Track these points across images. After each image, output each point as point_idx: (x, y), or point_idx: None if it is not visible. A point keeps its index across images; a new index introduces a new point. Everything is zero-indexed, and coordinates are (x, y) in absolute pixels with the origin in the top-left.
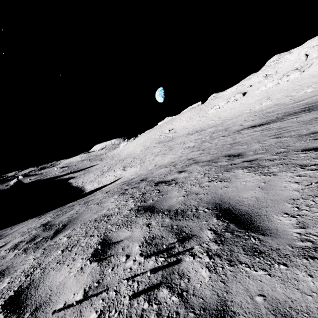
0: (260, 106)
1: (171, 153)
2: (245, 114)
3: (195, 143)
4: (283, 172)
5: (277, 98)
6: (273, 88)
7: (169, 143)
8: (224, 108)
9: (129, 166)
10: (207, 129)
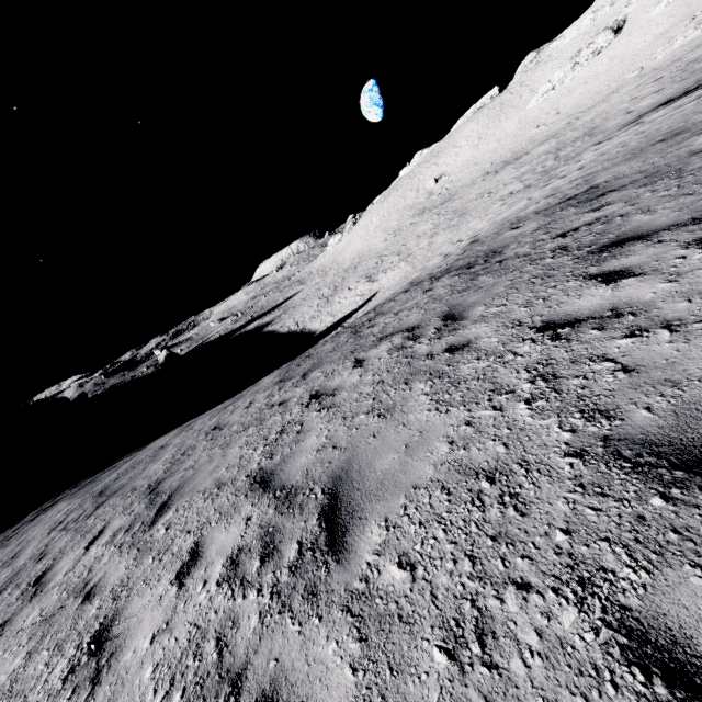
0: (668, 49)
1: (470, 219)
2: (628, 83)
3: (523, 182)
4: None
5: None
6: None
7: (448, 206)
8: (566, 85)
9: (379, 271)
10: (534, 150)
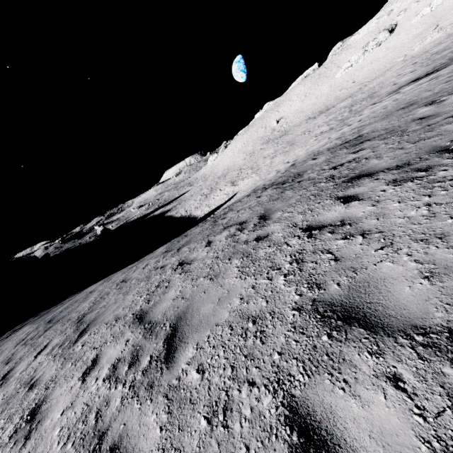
0: (421, 44)
1: (296, 147)
2: (396, 64)
3: (329, 126)
4: (449, 98)
5: (451, 23)
6: (444, 6)
7: (284, 138)
8: (359, 64)
9: (239, 179)
10: (338, 105)
